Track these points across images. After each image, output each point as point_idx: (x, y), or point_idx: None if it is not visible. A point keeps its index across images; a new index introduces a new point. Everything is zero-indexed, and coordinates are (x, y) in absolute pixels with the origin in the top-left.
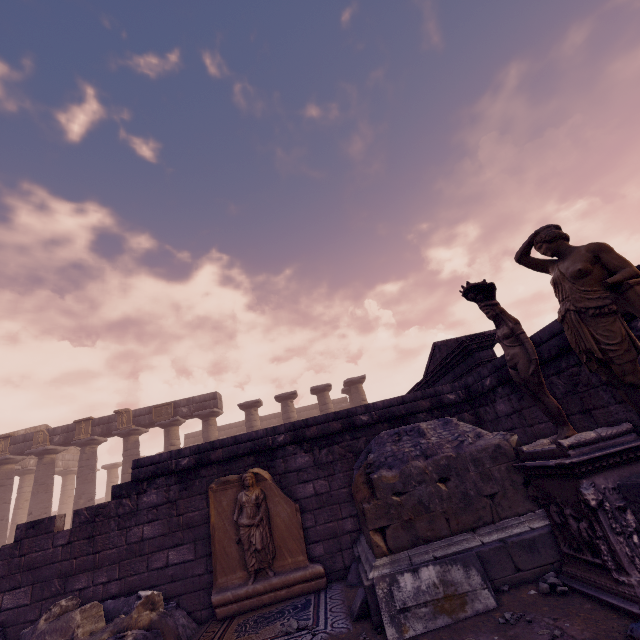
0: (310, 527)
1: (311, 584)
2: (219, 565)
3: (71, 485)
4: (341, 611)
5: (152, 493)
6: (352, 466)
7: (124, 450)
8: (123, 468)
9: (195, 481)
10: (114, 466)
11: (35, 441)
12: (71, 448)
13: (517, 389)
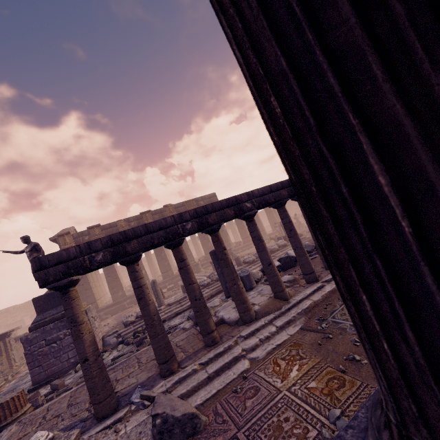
0: None
1: None
2: None
3: None
4: None
5: None
6: None
7: None
8: None
9: None
10: None
11: (119, 226)
12: None
13: None
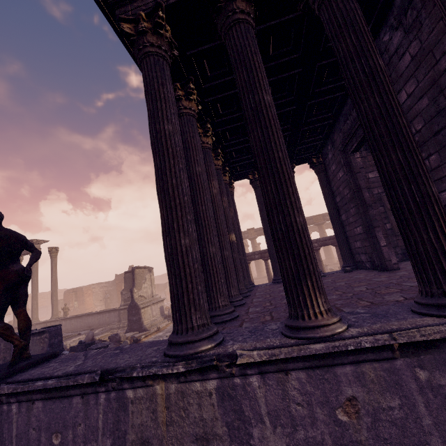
0: None
1: None
2: None
3: (247, 251)
4: None
5: None
6: None
7: None
8: None
9: None
10: (259, 244)
11: None
12: None
13: None
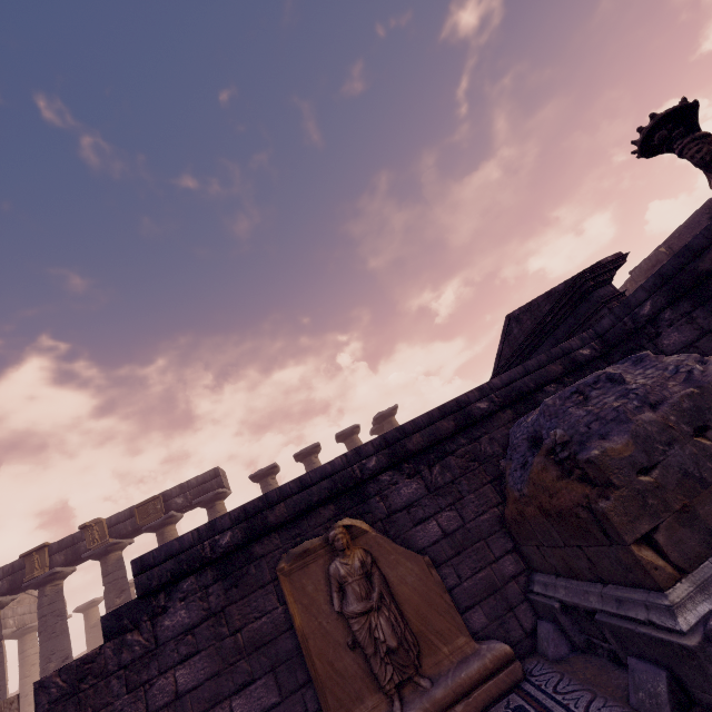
0: (453, 587)
1: (500, 679)
2: (331, 697)
3: (33, 648)
4: (615, 711)
5: (178, 609)
6: (483, 479)
7: (103, 576)
8: (106, 601)
9: (248, 568)
10: (92, 604)
11: None
12: (24, 597)
13: (708, 296)
